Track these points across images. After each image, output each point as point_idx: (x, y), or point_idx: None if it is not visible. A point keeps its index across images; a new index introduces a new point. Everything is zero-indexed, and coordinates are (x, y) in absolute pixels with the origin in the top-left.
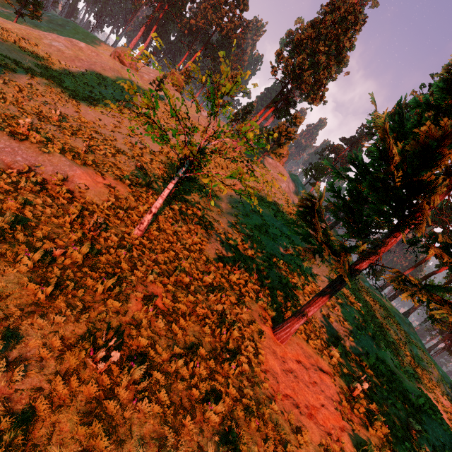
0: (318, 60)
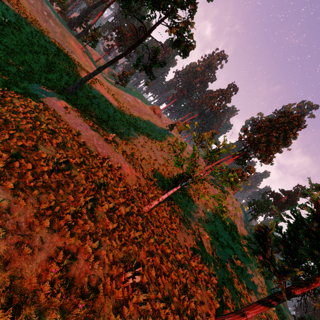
0: (270, 139)
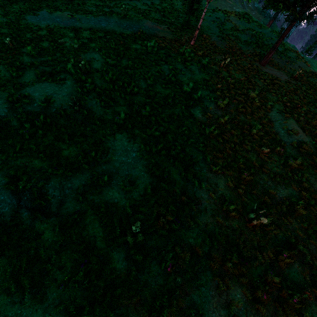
0: None
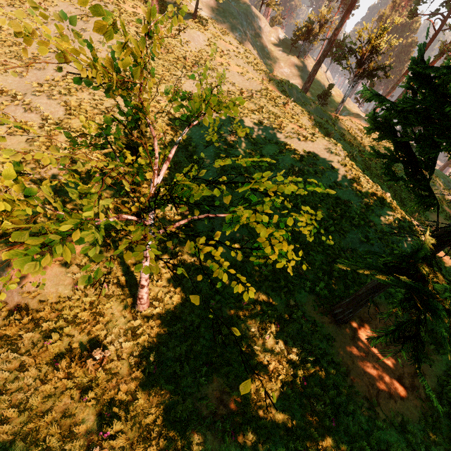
0: None
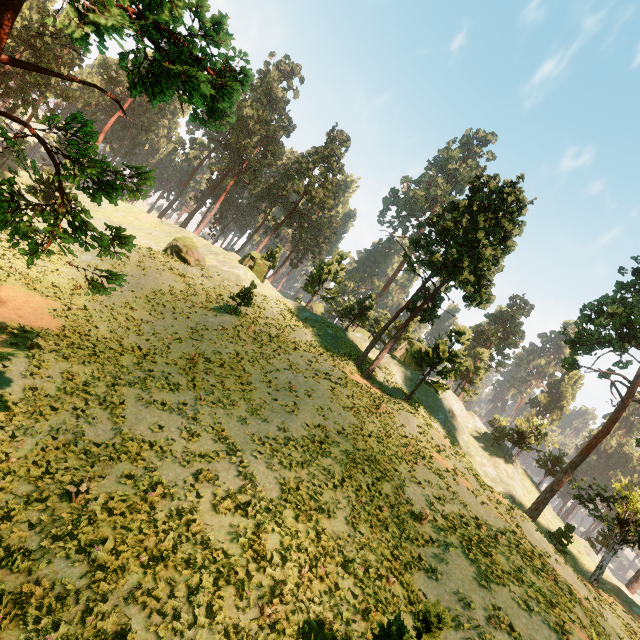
0: (479, 253)
